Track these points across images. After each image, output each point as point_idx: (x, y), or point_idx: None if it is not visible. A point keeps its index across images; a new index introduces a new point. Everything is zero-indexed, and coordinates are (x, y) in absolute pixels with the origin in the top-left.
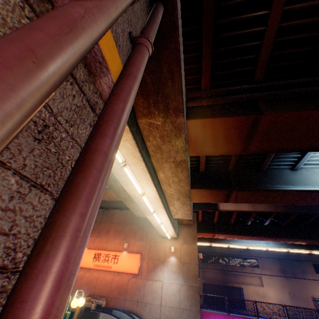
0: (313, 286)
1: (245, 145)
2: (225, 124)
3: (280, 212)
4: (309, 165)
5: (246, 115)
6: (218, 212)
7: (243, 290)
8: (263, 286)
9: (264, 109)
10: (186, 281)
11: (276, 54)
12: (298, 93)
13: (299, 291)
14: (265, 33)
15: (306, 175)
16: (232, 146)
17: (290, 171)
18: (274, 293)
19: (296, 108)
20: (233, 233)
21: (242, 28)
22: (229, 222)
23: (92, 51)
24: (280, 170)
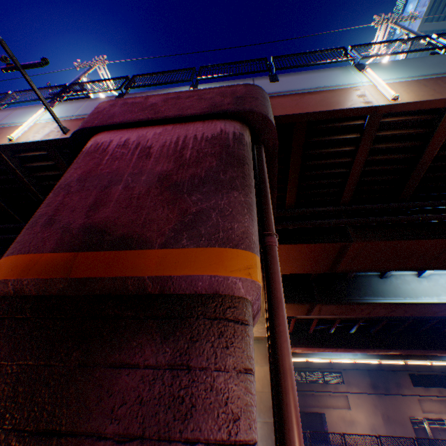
0: (410, 404)
1: (333, 265)
2: (312, 249)
3: (368, 317)
4: (399, 272)
5: (335, 242)
6: (294, 319)
7: (326, 416)
8: (350, 409)
9: (352, 236)
10: (259, 416)
11: (362, 179)
12: (385, 222)
13: (394, 411)
14: (352, 167)
15: (397, 284)
16: (318, 266)
17: (379, 279)
18: (365, 416)
19: (384, 237)
20: (313, 345)
21: (329, 157)
22: (307, 330)
23: (257, 309)
24: (368, 277)
